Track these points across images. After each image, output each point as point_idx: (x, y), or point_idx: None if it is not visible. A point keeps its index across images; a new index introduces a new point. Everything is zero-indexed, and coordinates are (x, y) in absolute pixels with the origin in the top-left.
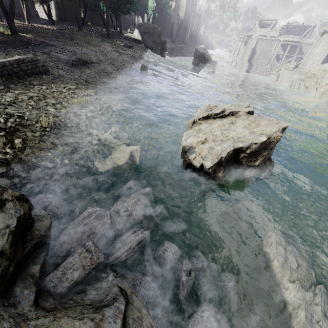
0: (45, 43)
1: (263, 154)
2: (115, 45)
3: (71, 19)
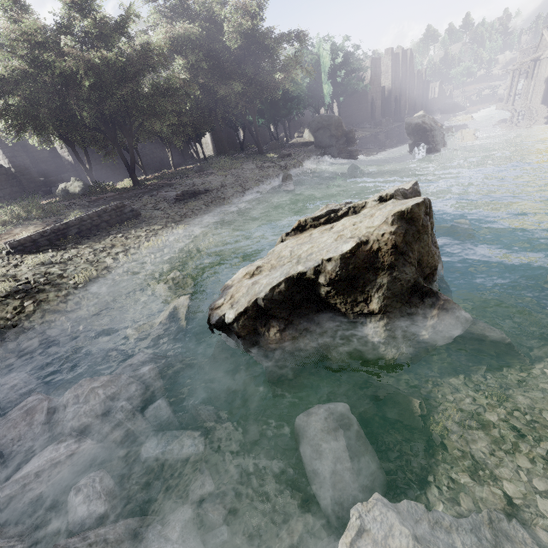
0: (163, 185)
1: (378, 281)
2: (263, 160)
3: (230, 148)
